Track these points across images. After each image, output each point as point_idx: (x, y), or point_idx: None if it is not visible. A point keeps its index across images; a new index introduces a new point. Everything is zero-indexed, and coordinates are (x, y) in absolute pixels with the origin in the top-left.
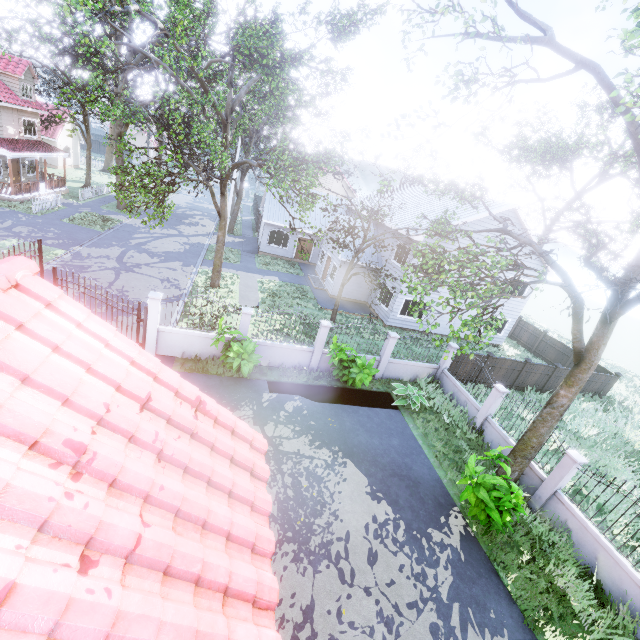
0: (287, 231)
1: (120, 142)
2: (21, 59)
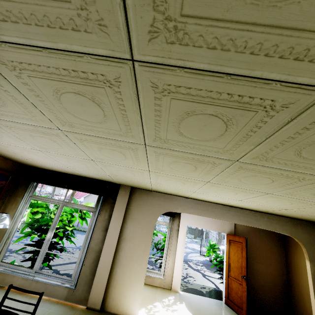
0: None
1: None
2: None
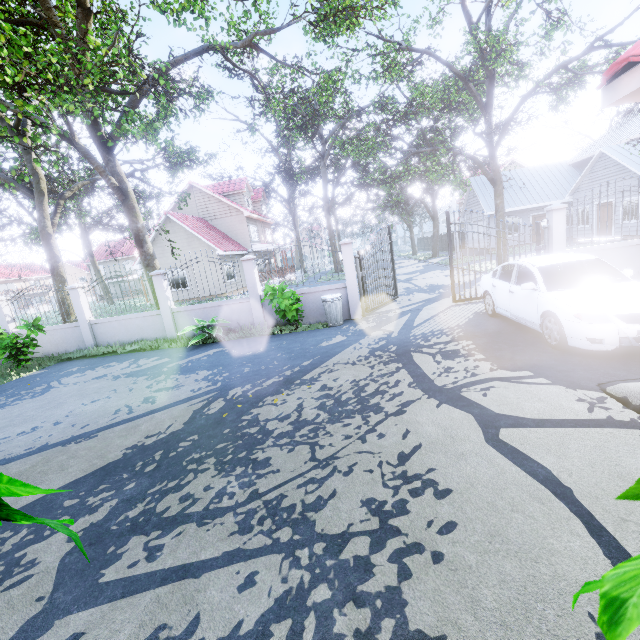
0: (515, 215)
1: (329, 216)
2: (258, 189)
